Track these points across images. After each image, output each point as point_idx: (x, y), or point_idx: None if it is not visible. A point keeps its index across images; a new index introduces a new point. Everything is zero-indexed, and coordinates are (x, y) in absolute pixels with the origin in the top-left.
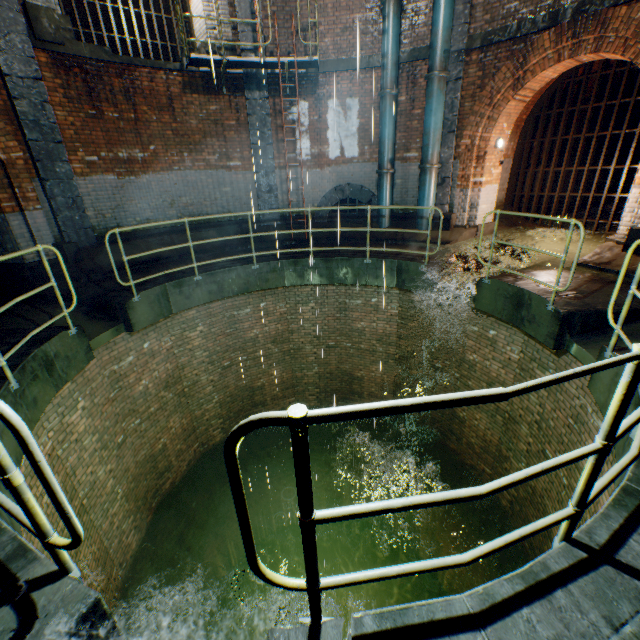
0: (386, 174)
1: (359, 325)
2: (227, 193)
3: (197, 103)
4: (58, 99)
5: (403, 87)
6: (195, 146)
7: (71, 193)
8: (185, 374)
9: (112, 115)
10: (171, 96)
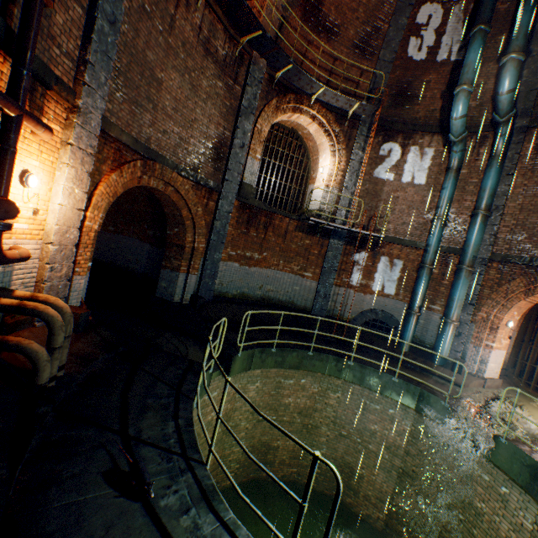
0: (414, 314)
1: (372, 426)
2: (296, 290)
3: (299, 237)
4: (232, 222)
5: (437, 264)
6: (288, 258)
7: (214, 269)
8: (234, 415)
9: (253, 233)
10: (287, 230)
